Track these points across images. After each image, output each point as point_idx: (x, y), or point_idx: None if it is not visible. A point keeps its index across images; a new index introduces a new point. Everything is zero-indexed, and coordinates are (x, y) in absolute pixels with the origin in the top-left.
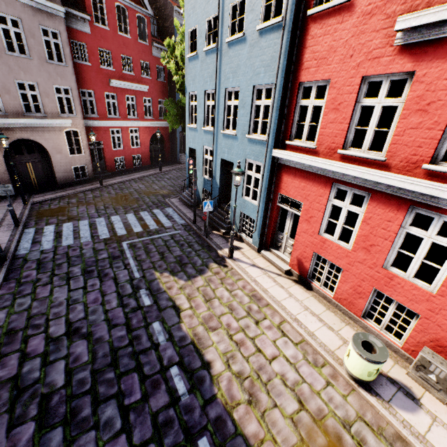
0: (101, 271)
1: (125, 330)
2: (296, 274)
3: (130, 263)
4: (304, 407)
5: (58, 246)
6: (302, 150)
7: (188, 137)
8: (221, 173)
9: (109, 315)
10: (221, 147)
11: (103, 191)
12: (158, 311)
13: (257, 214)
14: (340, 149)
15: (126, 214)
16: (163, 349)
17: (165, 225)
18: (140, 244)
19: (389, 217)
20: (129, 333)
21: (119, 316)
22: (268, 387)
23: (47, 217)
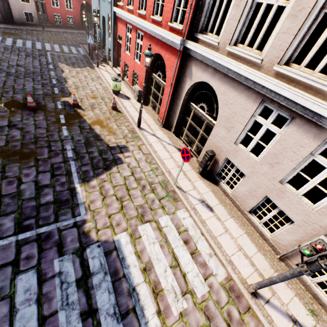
0: (34, 57)
1: (39, 70)
2: (121, 76)
3: (49, 58)
4: (92, 93)
5: (14, 45)
6: (121, 7)
7: (92, 1)
8: (103, 26)
9: (34, 66)
10: (102, 7)
11: (43, 33)
12: (55, 70)
13: (111, 46)
14: (127, 6)
15: (54, 44)
16: (52, 76)
17: (73, 53)
18: (56, 55)
19: (134, 36)
20: (41, 71)
21: (38, 67)
22: (84, 89)
23: (9, 35)
